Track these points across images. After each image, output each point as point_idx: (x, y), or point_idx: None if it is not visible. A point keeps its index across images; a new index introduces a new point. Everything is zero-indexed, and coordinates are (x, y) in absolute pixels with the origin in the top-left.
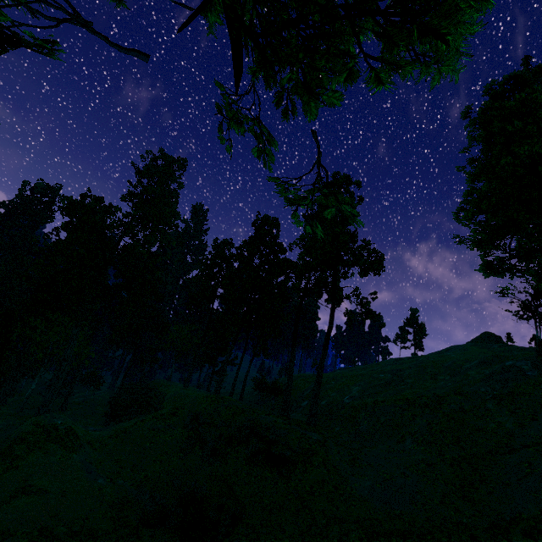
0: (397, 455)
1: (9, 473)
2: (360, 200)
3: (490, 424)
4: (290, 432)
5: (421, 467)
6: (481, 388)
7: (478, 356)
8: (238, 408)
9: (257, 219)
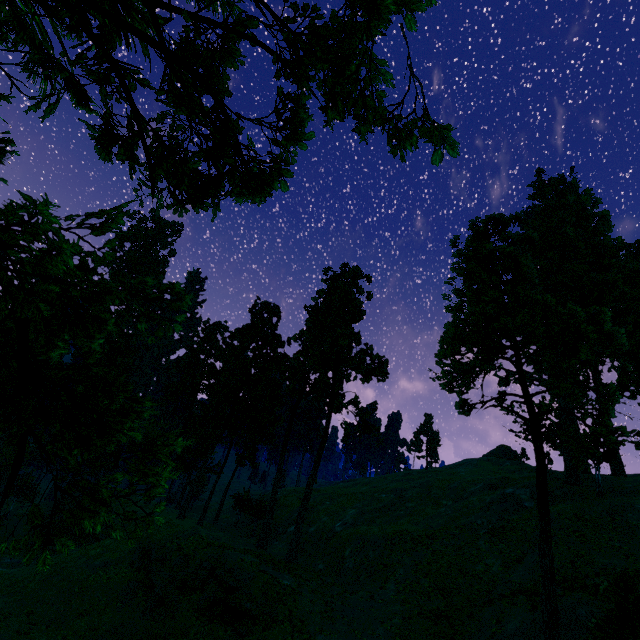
0: (375, 605)
1: None
2: (369, 296)
3: (478, 567)
4: (256, 575)
5: (396, 621)
6: (478, 520)
7: (485, 477)
8: (203, 539)
9: (255, 304)
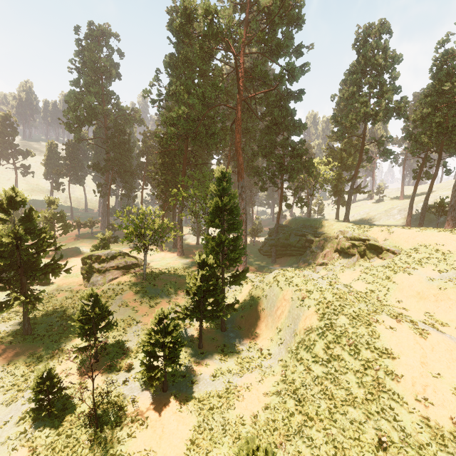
0: None
1: (392, 360)
2: None
3: None
4: None
5: None
6: None
7: None
8: None
9: None
